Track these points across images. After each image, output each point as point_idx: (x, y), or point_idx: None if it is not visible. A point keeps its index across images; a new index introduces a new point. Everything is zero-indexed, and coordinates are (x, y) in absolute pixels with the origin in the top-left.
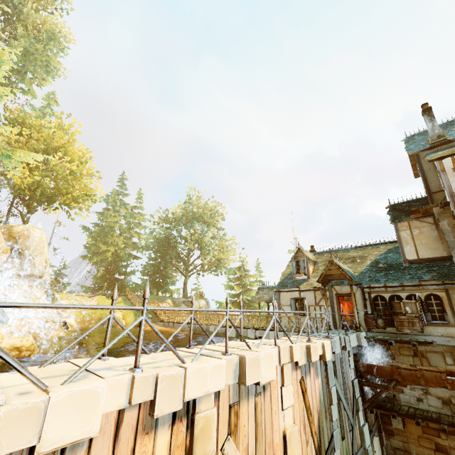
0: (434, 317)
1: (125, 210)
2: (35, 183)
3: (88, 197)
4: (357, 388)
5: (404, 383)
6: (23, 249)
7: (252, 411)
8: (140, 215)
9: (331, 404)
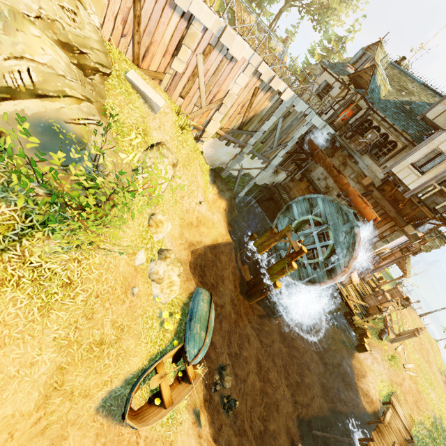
0: (376, 154)
1: None
2: None
3: None
4: (293, 143)
5: (315, 159)
6: None
7: (218, 61)
8: None
9: (267, 121)
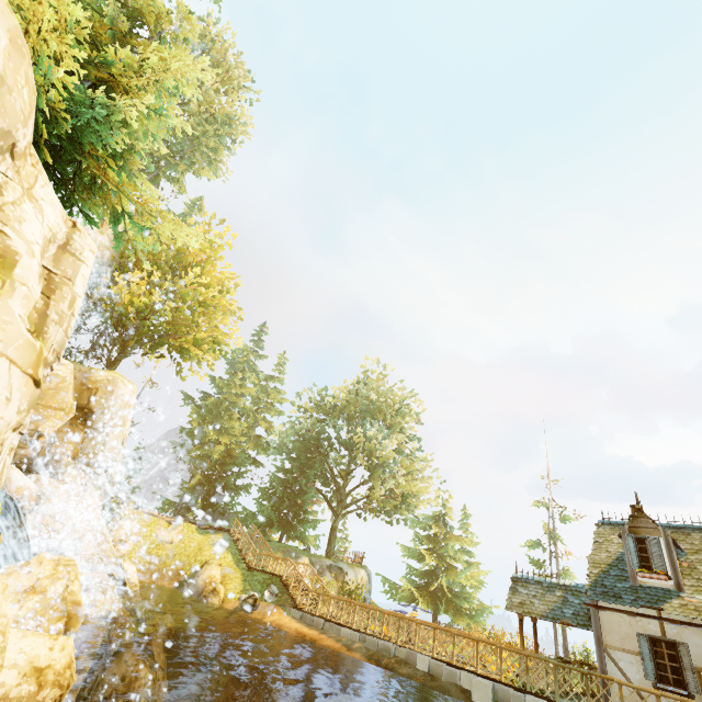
0: None
1: (256, 380)
2: (149, 307)
3: (215, 347)
4: None
5: None
6: (95, 412)
7: None
8: (276, 392)
9: None
